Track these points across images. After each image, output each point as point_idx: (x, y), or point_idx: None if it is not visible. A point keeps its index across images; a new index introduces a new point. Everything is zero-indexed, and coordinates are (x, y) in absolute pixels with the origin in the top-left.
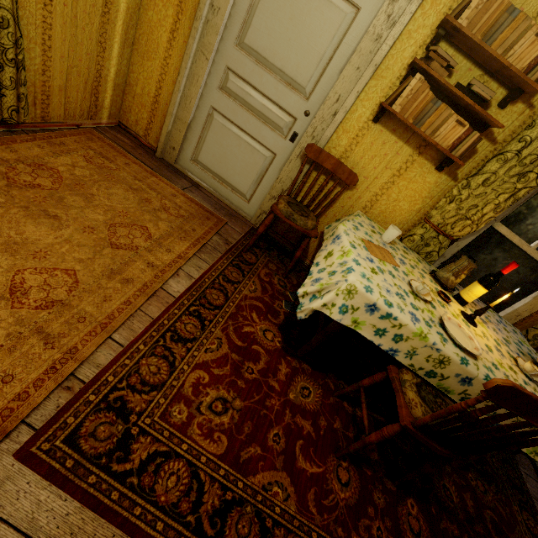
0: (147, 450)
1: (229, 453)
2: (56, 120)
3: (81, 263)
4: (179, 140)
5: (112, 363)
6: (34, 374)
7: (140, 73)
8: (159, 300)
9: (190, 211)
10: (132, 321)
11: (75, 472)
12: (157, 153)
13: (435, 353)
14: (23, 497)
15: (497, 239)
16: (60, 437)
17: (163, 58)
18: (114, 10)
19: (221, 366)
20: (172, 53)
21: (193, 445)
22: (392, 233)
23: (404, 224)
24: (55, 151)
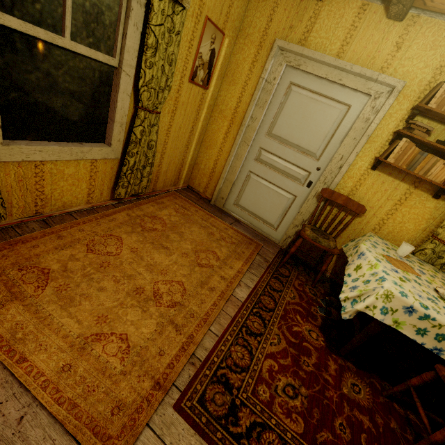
0: (248, 419)
1: (307, 434)
2: (158, 189)
3: (185, 277)
4: (226, 193)
5: (214, 348)
6: (174, 351)
7: (204, 157)
8: (232, 303)
9: (238, 239)
10: (219, 318)
11: (208, 426)
12: (211, 202)
13: None
14: (182, 439)
15: None
16: (195, 398)
17: (219, 147)
18: (196, 128)
19: (284, 357)
20: (225, 144)
21: (279, 421)
22: (406, 248)
23: (413, 240)
24: (160, 207)
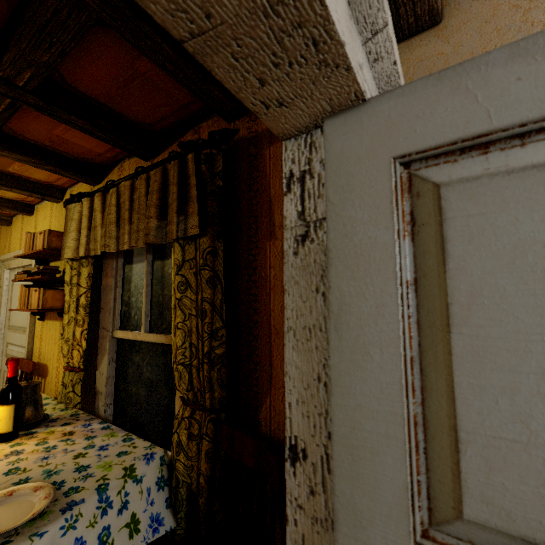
0: None
1: None
2: None
3: None
4: None
5: None
6: None
7: None
8: None
9: None
10: None
11: None
12: None
13: None
14: None
15: (128, 345)
16: None
17: None
18: None
19: None
20: None
21: None
22: None
23: None
24: None
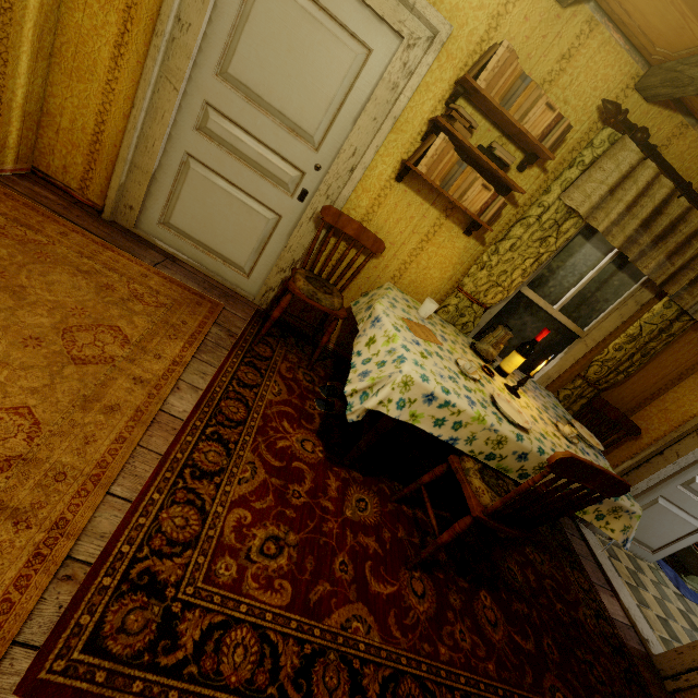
0: (199, 626)
1: (297, 600)
2: None
3: (36, 394)
4: (139, 196)
5: (121, 528)
6: (12, 571)
7: (67, 99)
8: (162, 428)
9: (172, 296)
10: (133, 464)
11: (111, 685)
12: (105, 214)
13: (494, 434)
14: None
15: (525, 303)
16: (78, 647)
17: (105, 81)
18: (20, 6)
19: (262, 497)
20: (120, 75)
21: (253, 604)
22: (430, 307)
23: (437, 293)
24: None
